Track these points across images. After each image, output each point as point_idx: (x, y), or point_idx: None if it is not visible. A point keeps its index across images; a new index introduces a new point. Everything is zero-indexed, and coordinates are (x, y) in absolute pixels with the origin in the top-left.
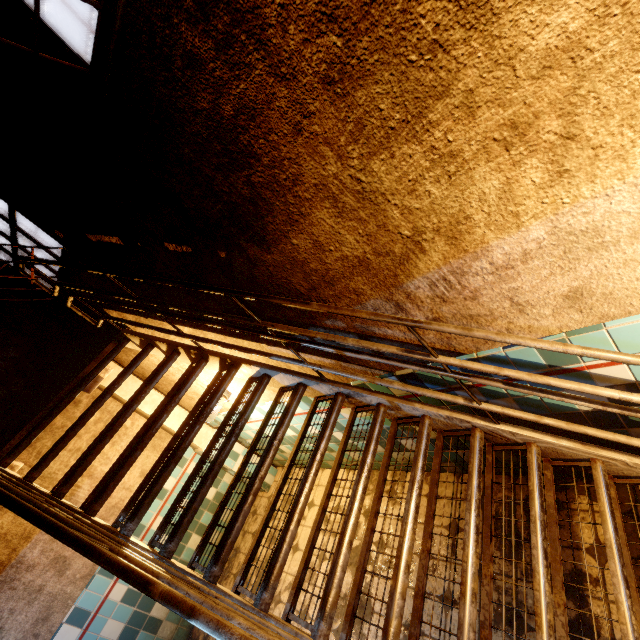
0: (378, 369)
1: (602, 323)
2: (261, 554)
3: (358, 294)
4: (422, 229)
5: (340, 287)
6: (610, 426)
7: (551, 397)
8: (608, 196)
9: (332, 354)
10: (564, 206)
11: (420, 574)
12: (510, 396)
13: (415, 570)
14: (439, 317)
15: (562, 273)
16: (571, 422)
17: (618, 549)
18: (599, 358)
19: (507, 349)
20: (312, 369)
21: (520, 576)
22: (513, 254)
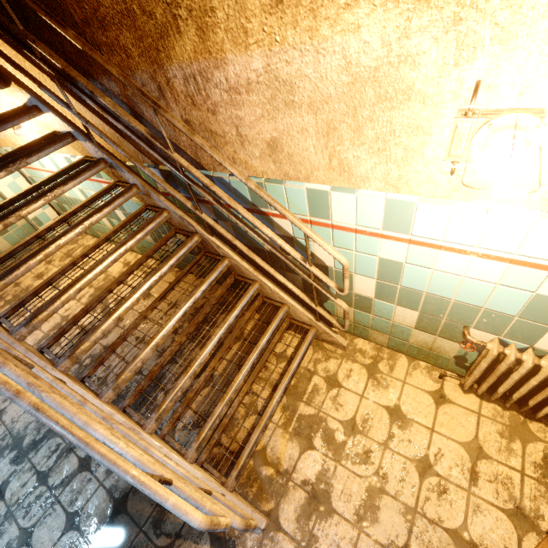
0: (147, 157)
1: (285, 180)
2: (25, 283)
3: (128, 55)
4: (179, 0)
5: (112, 36)
6: (278, 267)
7: (238, 222)
8: (302, 53)
9: (110, 121)
10: (276, 44)
11: (94, 300)
12: (230, 221)
13: (132, 320)
14: (190, 121)
15: (269, 119)
16: (260, 256)
17: (228, 325)
18: (263, 198)
19: (231, 177)
20: (80, 121)
21: (190, 338)
22: (241, 78)
